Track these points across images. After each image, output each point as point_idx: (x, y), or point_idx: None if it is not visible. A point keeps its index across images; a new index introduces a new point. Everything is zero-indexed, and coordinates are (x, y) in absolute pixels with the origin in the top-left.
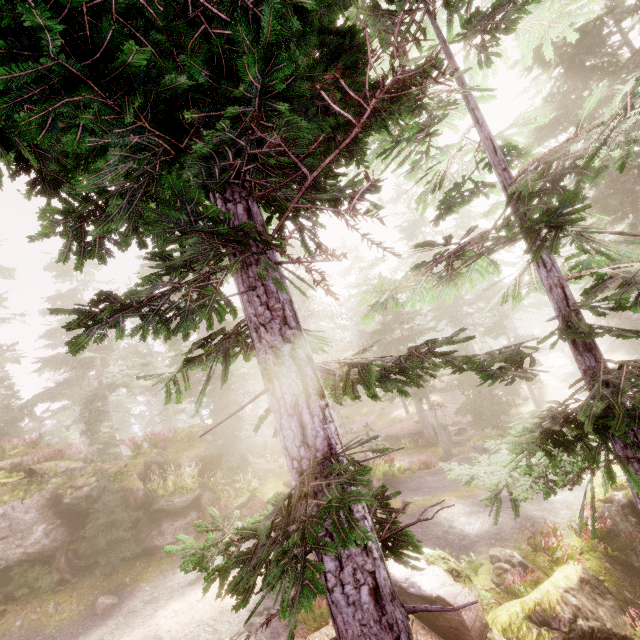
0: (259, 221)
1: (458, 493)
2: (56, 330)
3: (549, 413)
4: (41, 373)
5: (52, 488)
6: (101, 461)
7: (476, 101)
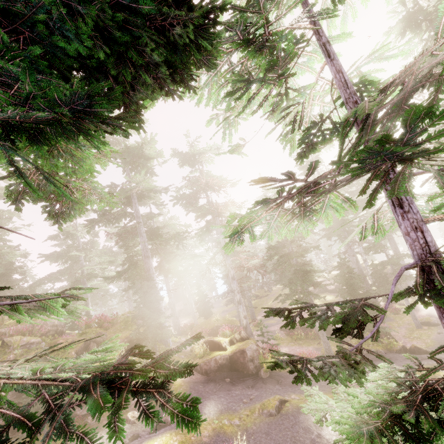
0: None
1: (331, 396)
2: (56, 235)
3: (406, 377)
4: (51, 263)
5: (13, 358)
6: (74, 330)
7: (332, 41)
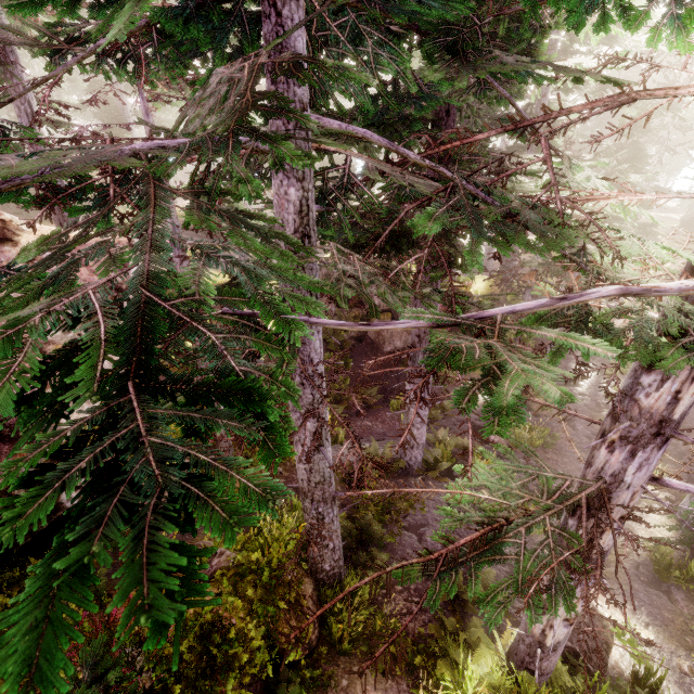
0: (8, 46)
1: None
2: None
3: None
4: None
5: None
6: None
7: None
